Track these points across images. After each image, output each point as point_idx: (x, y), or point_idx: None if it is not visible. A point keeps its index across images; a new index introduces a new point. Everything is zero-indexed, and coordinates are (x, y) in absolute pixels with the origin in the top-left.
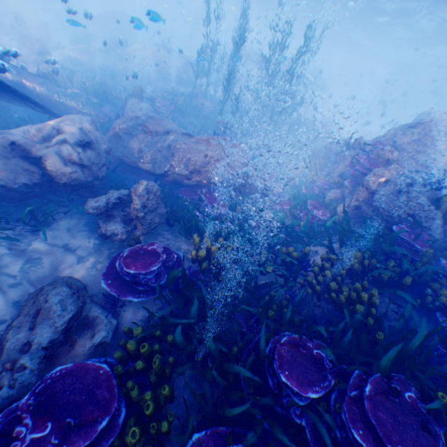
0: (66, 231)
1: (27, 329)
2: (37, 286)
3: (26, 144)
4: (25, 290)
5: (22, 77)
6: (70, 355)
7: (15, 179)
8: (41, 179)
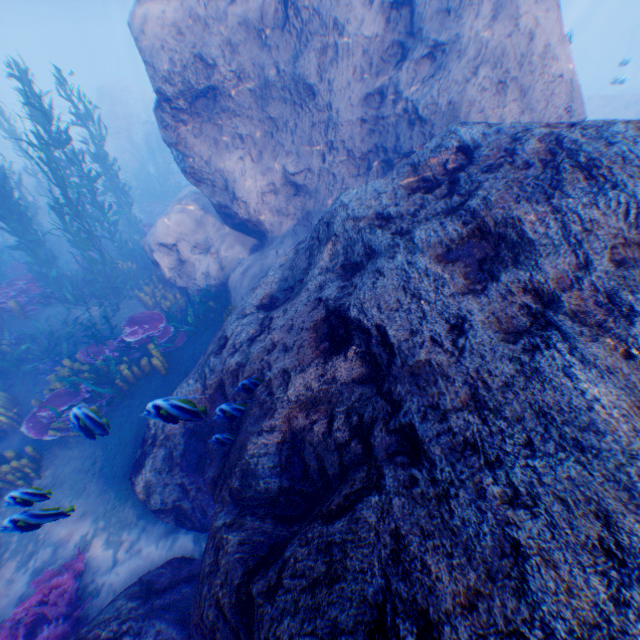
0: None
1: None
2: None
3: None
4: None
5: None
6: None
7: None
8: None
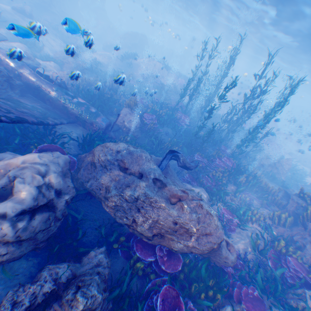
0: None
1: None
2: None
3: None
4: None
5: (40, 83)
6: None
7: None
8: None
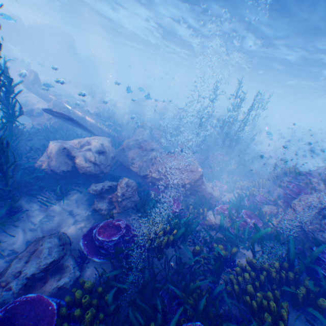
0: (75, 202)
1: (24, 261)
2: (44, 234)
3: (71, 149)
4: (37, 235)
5: (85, 115)
6: (41, 290)
7: (59, 166)
8: (72, 169)
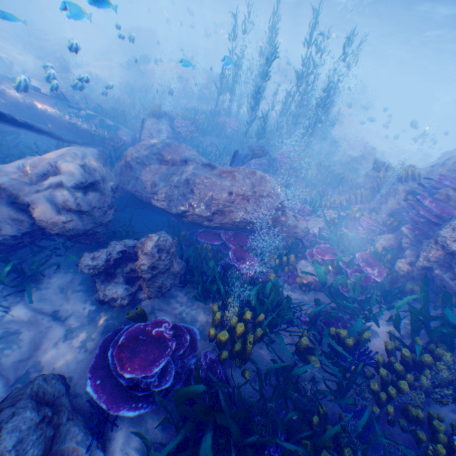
0: (58, 290)
1: None
2: (7, 380)
3: (13, 187)
4: None
5: (33, 99)
6: None
7: None
8: (30, 228)
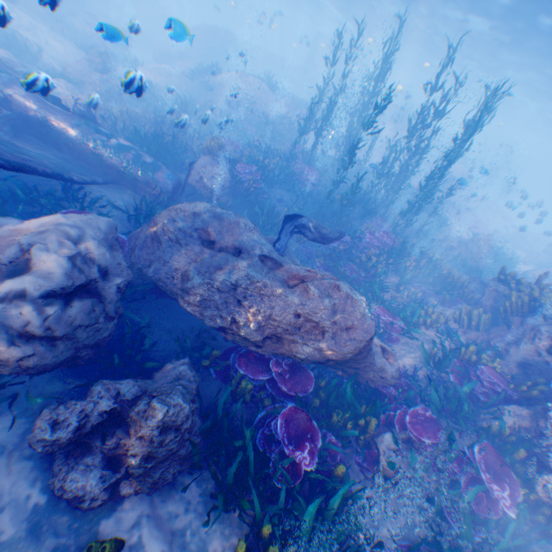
0: None
1: None
2: None
3: None
4: None
5: (47, 112)
6: None
7: None
8: None
